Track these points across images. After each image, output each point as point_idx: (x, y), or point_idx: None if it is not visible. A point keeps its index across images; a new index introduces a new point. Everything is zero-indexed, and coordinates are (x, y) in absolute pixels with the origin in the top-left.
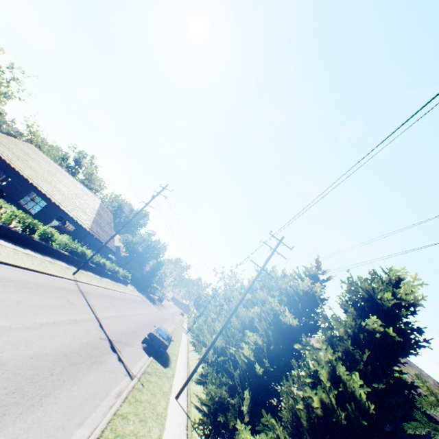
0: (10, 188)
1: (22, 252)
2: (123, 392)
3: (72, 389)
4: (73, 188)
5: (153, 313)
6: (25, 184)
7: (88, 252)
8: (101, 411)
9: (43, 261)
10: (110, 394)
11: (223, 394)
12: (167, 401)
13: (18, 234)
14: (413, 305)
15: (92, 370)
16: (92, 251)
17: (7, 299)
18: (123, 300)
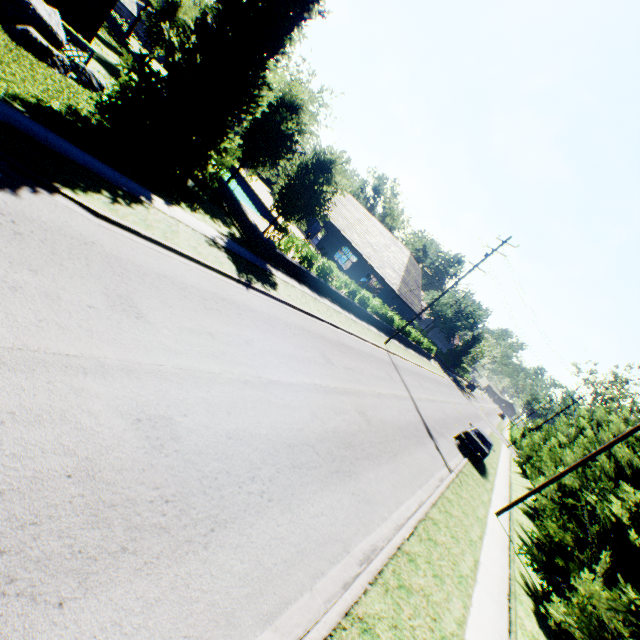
0: (326, 242)
1: (349, 318)
2: (444, 479)
3: (408, 458)
4: (380, 238)
5: (461, 405)
6: (338, 237)
7: (395, 317)
8: (430, 486)
9: (362, 328)
10: (434, 475)
11: (565, 540)
12: (485, 511)
13: (345, 300)
14: None
15: (417, 448)
16: (398, 316)
17: (355, 366)
18: (428, 381)
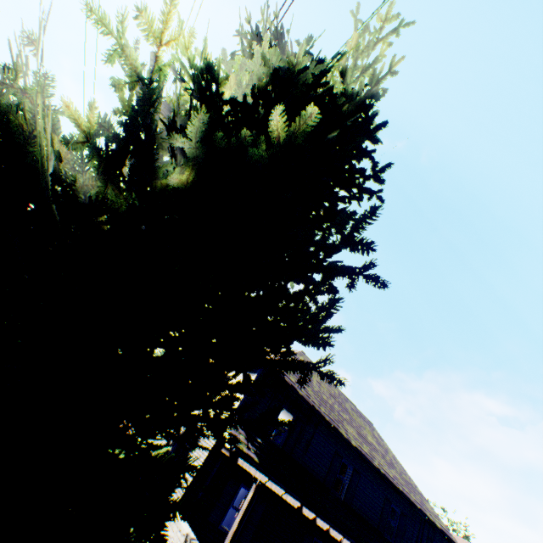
0: None
1: None
2: None
3: None
4: None
5: None
6: None
7: None
8: None
9: None
10: None
11: None
12: None
13: None
14: (366, 106)
15: None
16: None
17: None
18: None
